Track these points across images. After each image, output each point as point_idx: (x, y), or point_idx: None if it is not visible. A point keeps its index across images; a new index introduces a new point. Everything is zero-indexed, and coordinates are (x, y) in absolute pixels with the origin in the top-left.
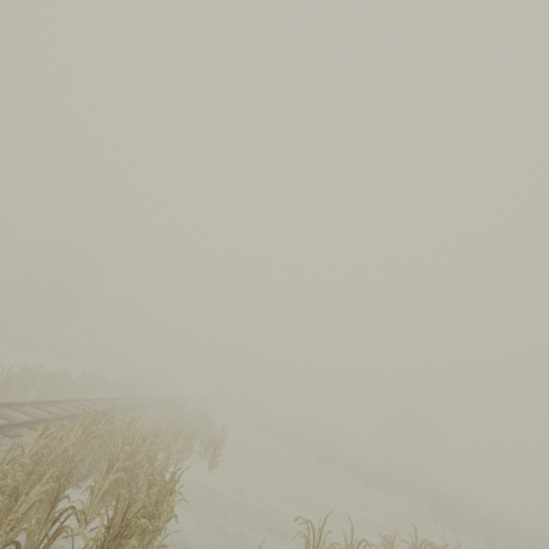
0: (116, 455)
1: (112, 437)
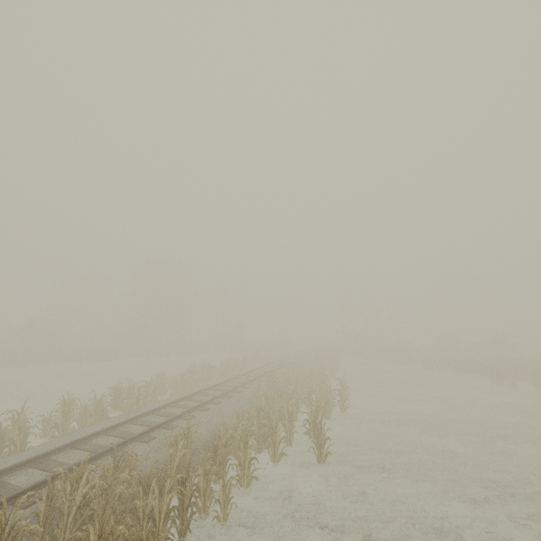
0: None
1: (114, 492)
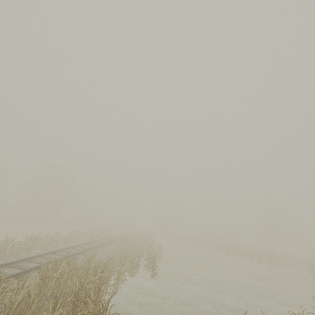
0: (72, 288)
1: (72, 273)
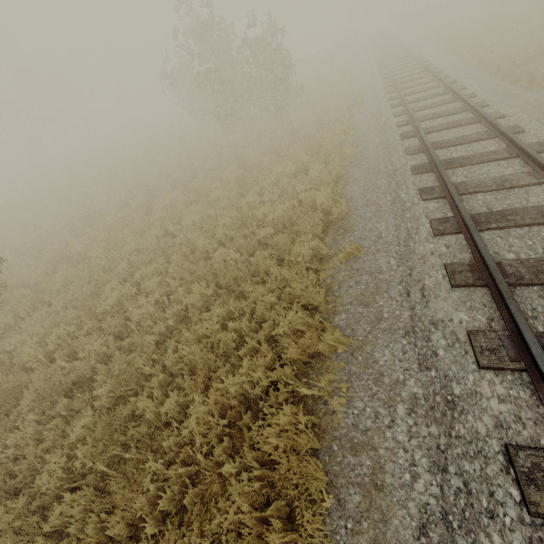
0: None
1: None
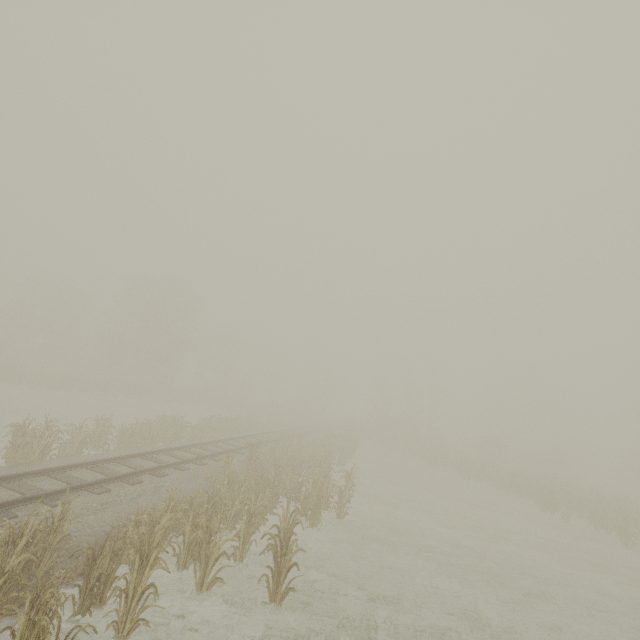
0: None
1: None
